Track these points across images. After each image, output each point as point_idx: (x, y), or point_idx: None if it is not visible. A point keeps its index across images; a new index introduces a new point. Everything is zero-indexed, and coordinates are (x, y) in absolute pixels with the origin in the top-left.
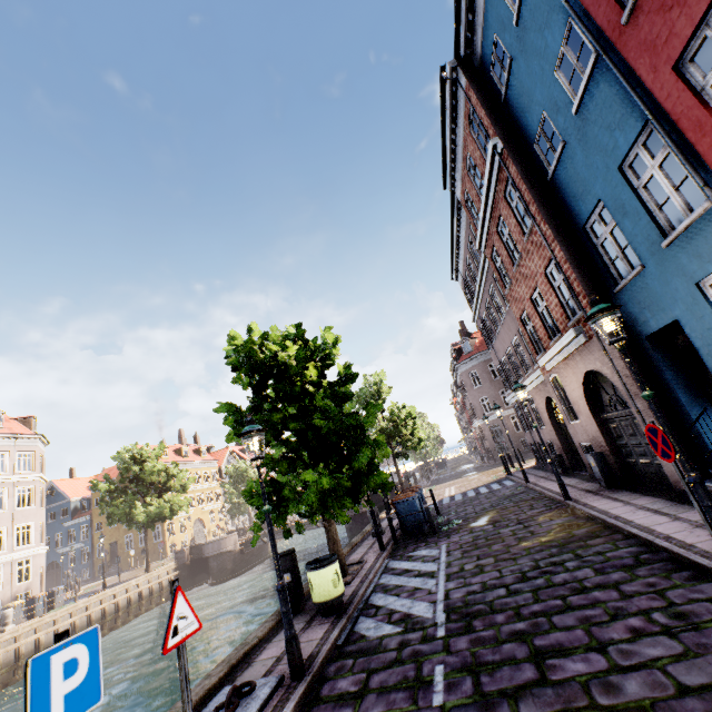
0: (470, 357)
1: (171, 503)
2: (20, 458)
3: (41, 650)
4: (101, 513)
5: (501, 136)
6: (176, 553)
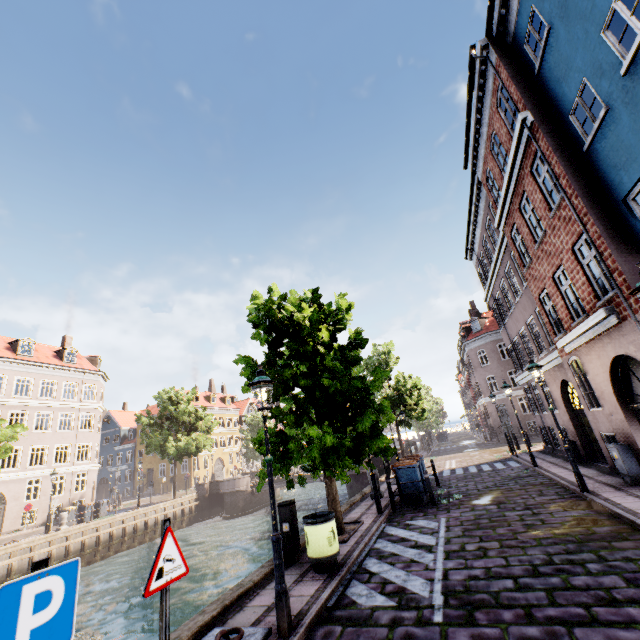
0: (478, 336)
1: (197, 441)
2: (86, 390)
3: (85, 551)
4: (142, 442)
5: (531, 109)
6: (198, 485)
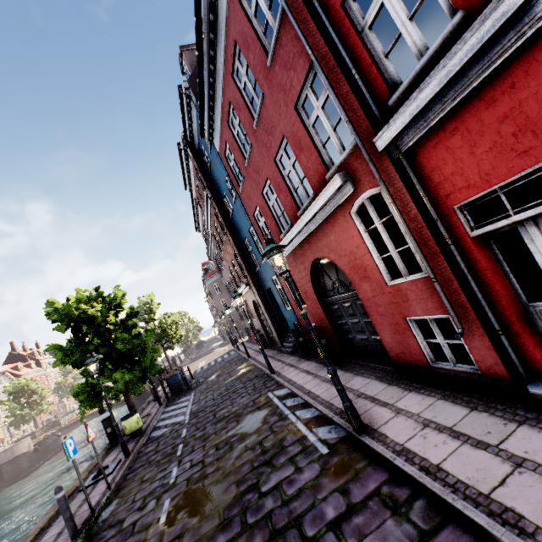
0: (213, 275)
1: None
2: None
3: None
4: None
5: (210, 190)
6: None
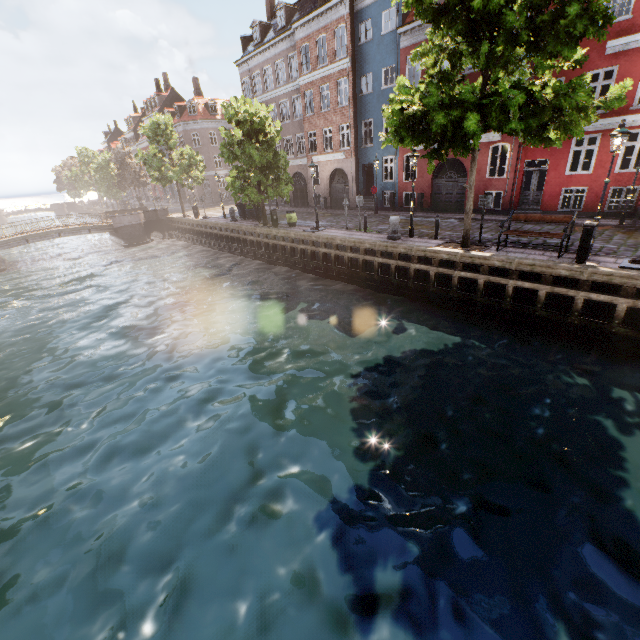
0: (196, 120)
1: None
2: None
3: None
4: None
5: (352, 59)
6: None
